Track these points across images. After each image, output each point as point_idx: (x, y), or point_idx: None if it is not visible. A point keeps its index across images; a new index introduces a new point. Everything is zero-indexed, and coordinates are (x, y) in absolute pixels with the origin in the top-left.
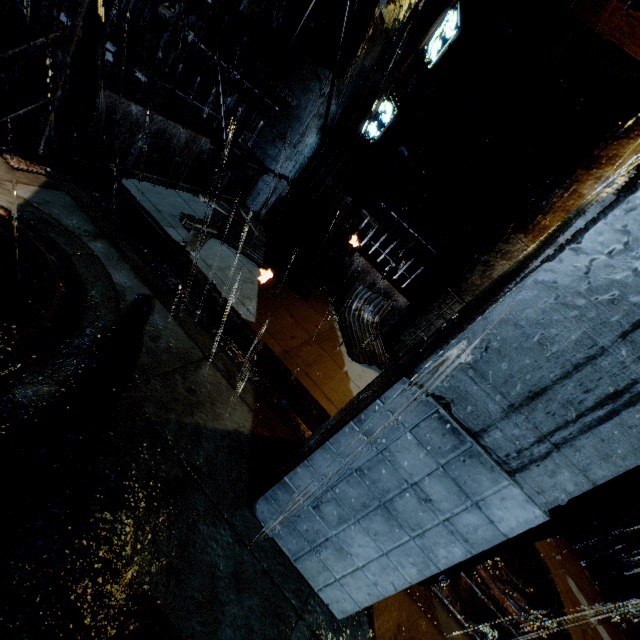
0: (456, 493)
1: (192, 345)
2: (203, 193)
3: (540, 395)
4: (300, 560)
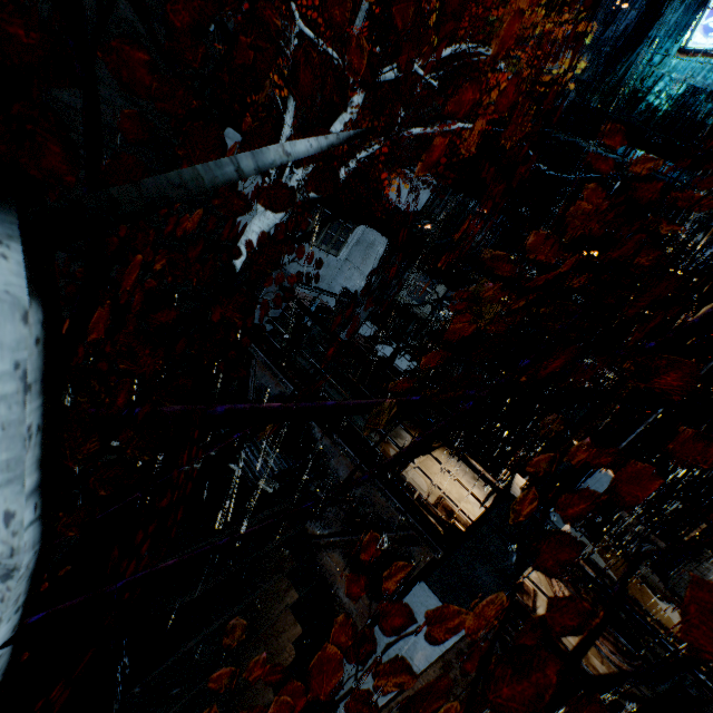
0: None
1: None
2: None
3: None
4: None
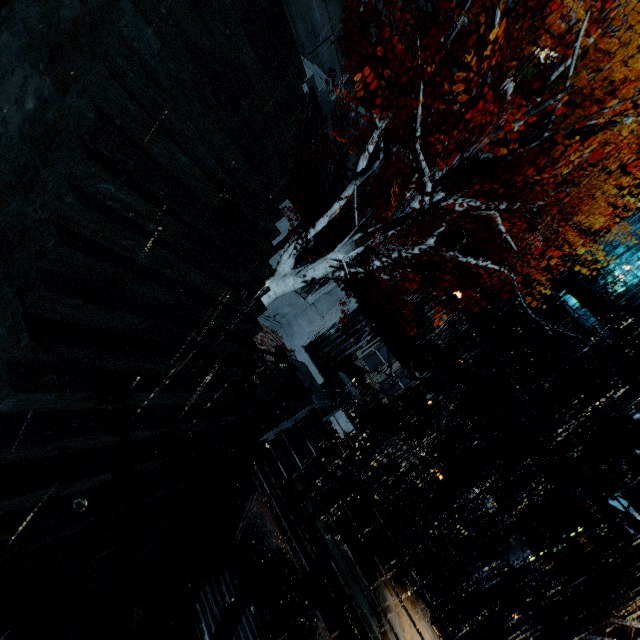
0: None
1: None
2: None
3: None
4: None
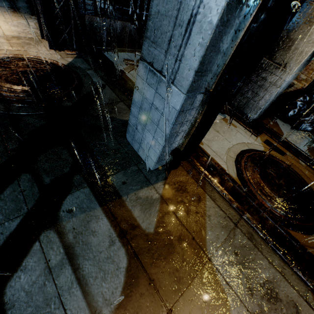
0: (161, 100)
1: (117, 98)
2: (137, 51)
3: (171, 40)
4: (139, 151)
